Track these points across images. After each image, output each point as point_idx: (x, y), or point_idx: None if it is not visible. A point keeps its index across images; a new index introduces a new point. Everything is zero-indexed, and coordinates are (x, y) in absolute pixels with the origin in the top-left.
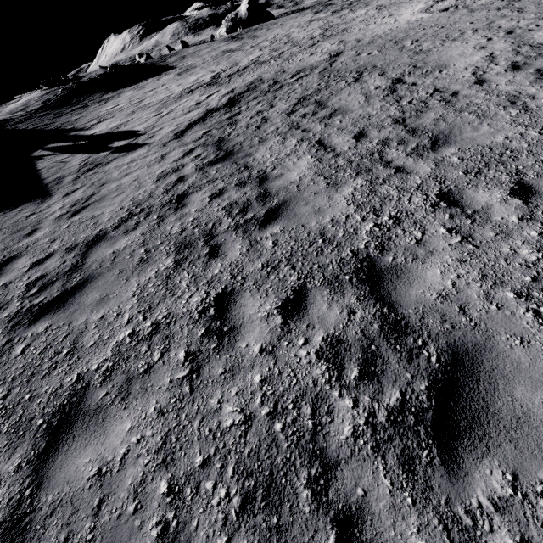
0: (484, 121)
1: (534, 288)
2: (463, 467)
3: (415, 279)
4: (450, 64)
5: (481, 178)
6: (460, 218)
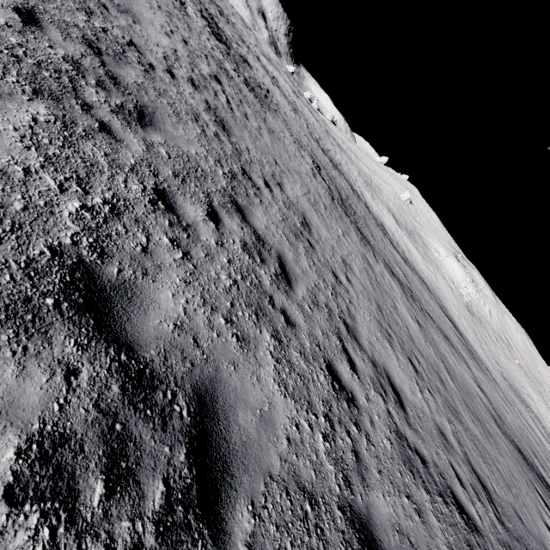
0: (181, 123)
1: (233, 313)
2: (227, 529)
3: (150, 304)
4: (143, 24)
5: (187, 188)
6: (178, 229)
